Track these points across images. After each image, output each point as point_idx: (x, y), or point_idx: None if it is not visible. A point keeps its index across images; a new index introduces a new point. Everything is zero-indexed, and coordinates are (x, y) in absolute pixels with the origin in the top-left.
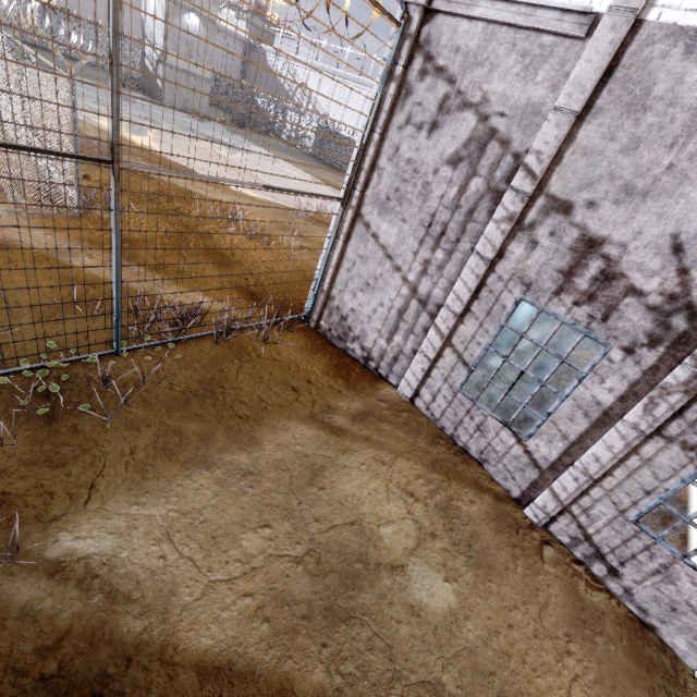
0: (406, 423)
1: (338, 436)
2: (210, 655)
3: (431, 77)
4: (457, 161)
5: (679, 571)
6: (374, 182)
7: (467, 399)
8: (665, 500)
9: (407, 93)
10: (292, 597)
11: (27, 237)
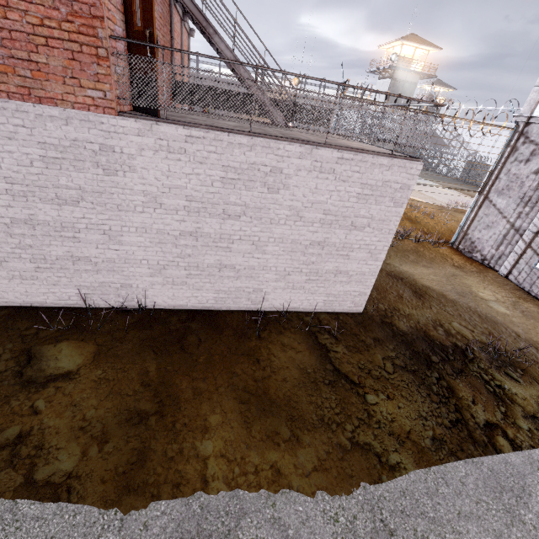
0: (501, 280)
1: (464, 272)
2: (424, 284)
3: (527, 144)
4: (538, 172)
5: None
6: (496, 184)
7: (538, 271)
8: None
9: (516, 150)
10: (445, 287)
11: None
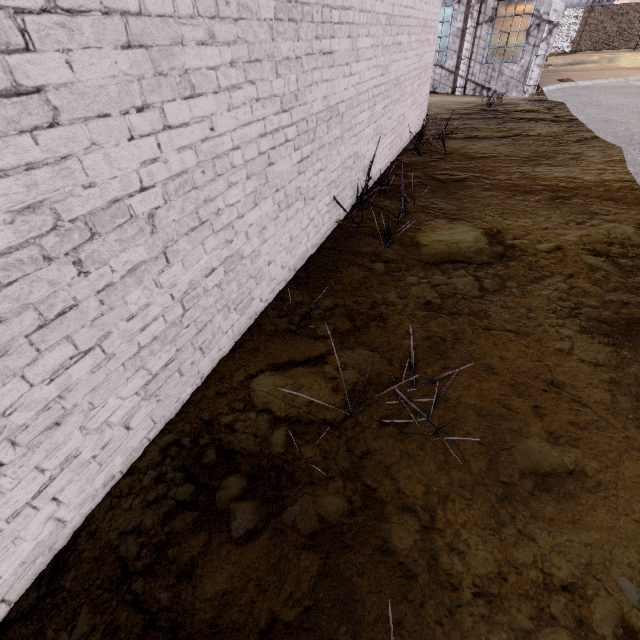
0: None
1: None
2: None
3: None
4: None
5: (503, 69)
6: None
7: None
8: (489, 47)
9: None
10: None
11: None
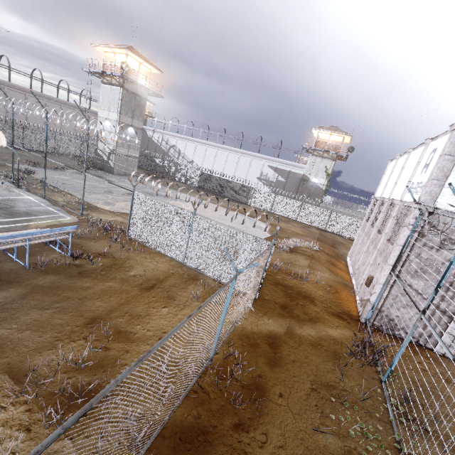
0: None
1: None
2: None
3: (435, 232)
4: None
5: None
6: (406, 265)
7: None
8: None
9: (422, 235)
10: None
11: (269, 326)
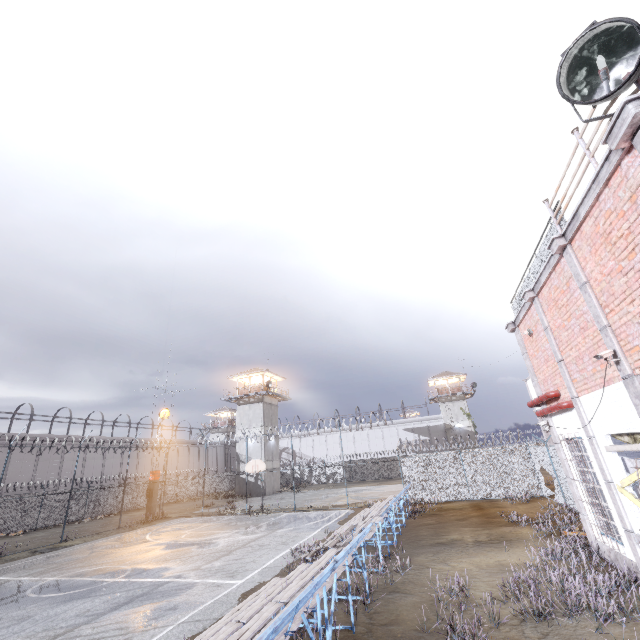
0: None
1: None
2: None
3: None
4: None
5: None
6: None
7: None
8: None
9: None
10: None
11: None
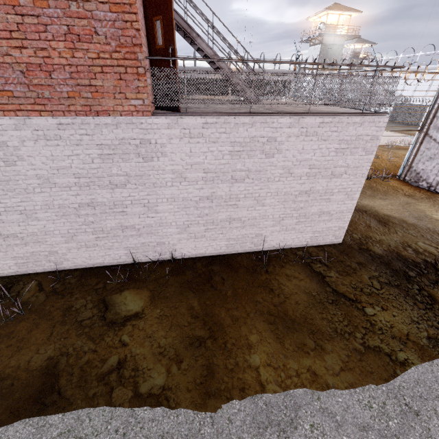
0: None
1: (415, 199)
2: (385, 214)
3: None
4: None
5: None
6: (434, 121)
7: None
8: None
9: None
10: (403, 214)
11: None
